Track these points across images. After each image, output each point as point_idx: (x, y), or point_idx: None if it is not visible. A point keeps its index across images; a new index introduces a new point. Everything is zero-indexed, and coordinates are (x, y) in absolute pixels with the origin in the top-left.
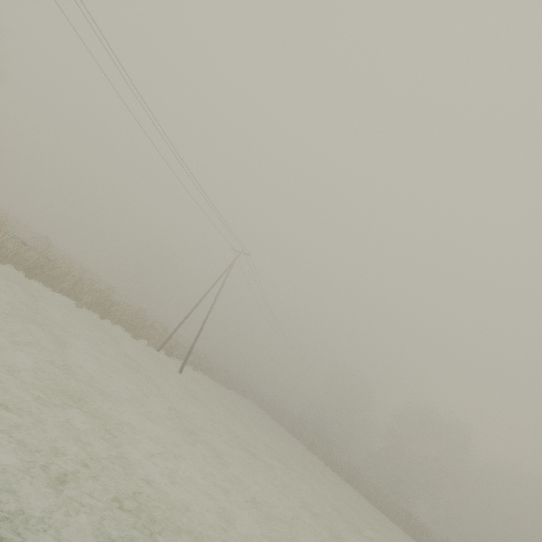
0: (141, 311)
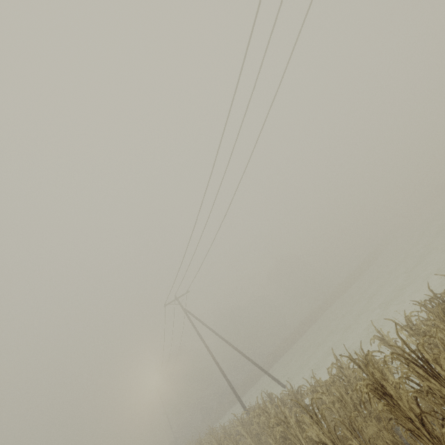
0: (213, 430)
